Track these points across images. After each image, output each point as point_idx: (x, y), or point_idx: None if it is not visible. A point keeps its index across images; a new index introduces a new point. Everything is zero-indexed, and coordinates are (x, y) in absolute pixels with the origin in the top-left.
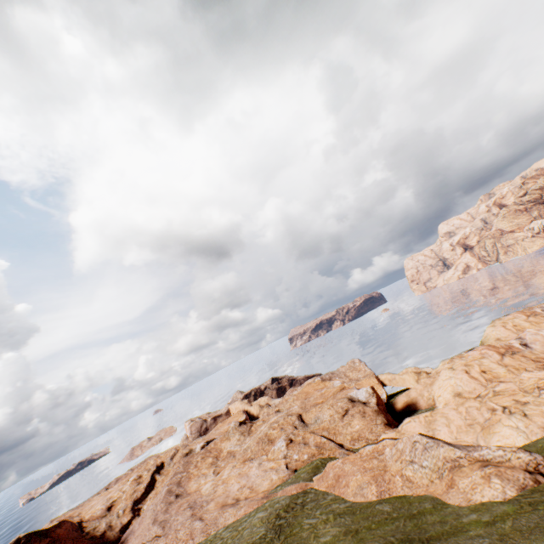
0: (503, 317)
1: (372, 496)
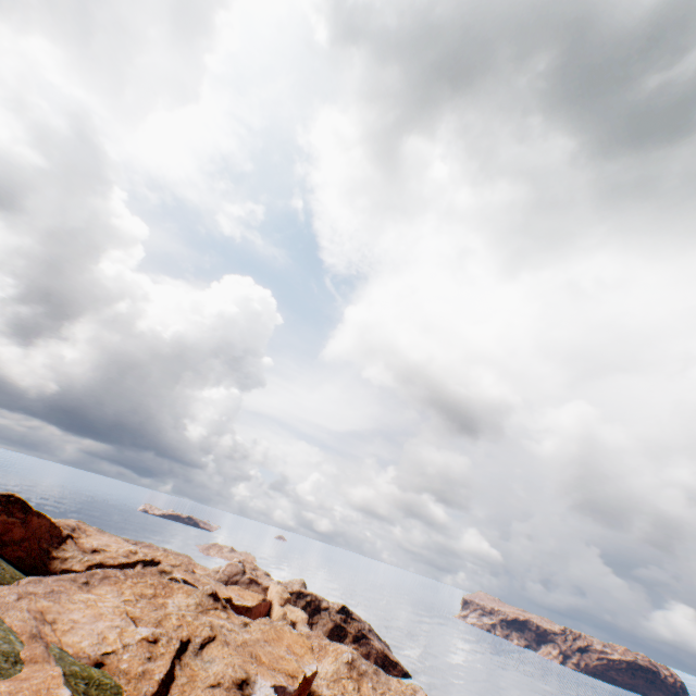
0: None
1: None
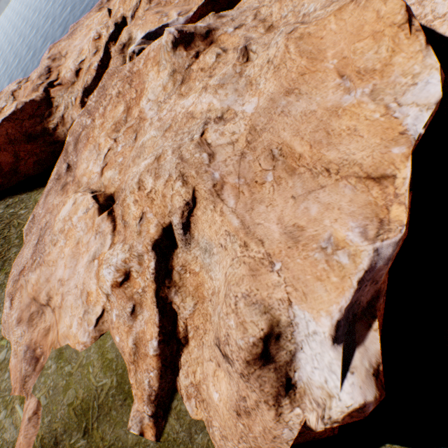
0: None
1: None
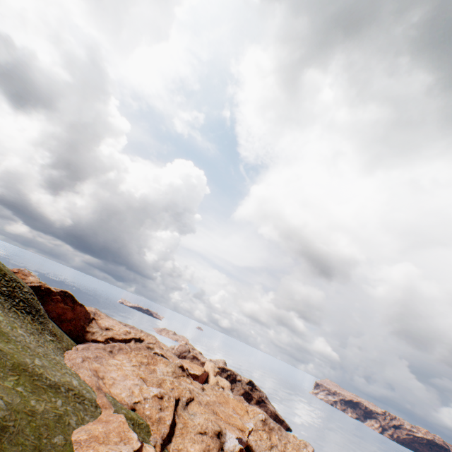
0: None
1: (76, 436)
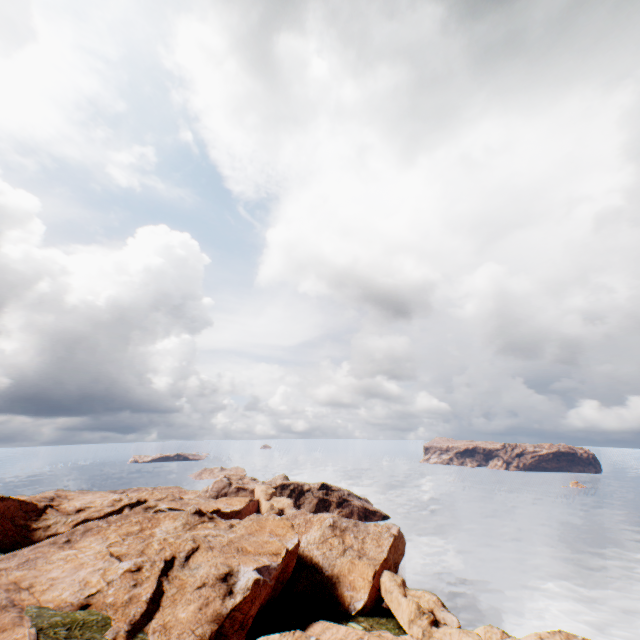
0: (580, 639)
1: None
